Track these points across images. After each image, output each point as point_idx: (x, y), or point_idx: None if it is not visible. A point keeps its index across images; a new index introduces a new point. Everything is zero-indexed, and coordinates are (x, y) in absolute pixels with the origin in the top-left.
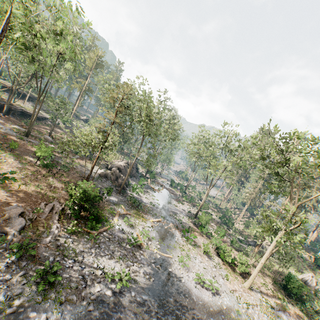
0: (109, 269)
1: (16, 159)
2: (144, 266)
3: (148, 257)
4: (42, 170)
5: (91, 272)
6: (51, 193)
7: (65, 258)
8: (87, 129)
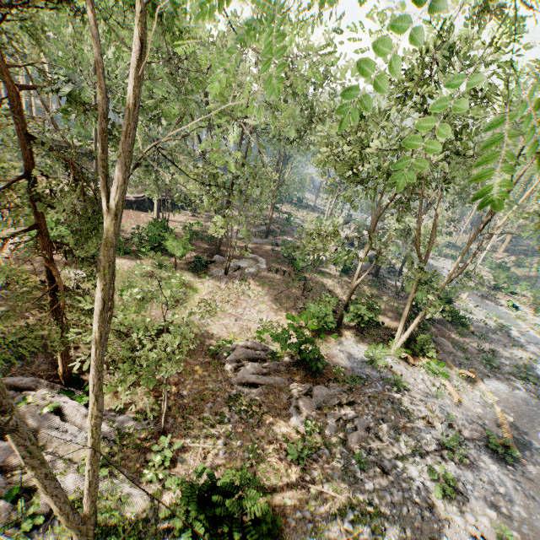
0: (522, 357)
1: (327, 277)
2: (529, 346)
3: (519, 337)
4: (347, 279)
5: (521, 363)
6: (392, 304)
7: (496, 358)
8: (430, 224)
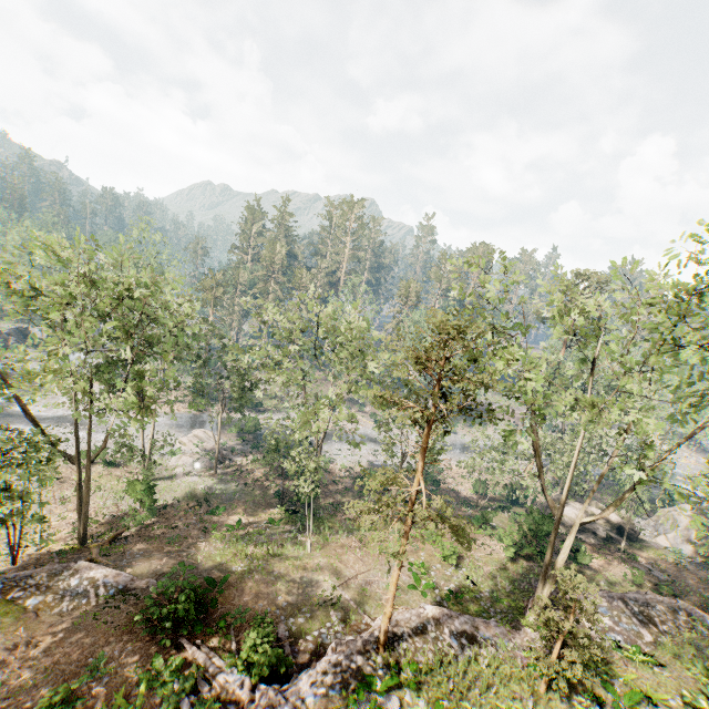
0: None
1: None
2: None
3: None
4: None
5: None
6: None
7: None
8: None
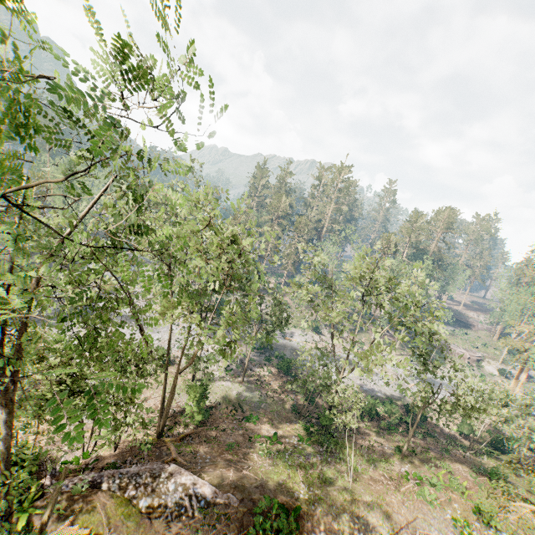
0: None
1: None
2: None
3: None
4: None
5: None
6: None
7: None
8: None
